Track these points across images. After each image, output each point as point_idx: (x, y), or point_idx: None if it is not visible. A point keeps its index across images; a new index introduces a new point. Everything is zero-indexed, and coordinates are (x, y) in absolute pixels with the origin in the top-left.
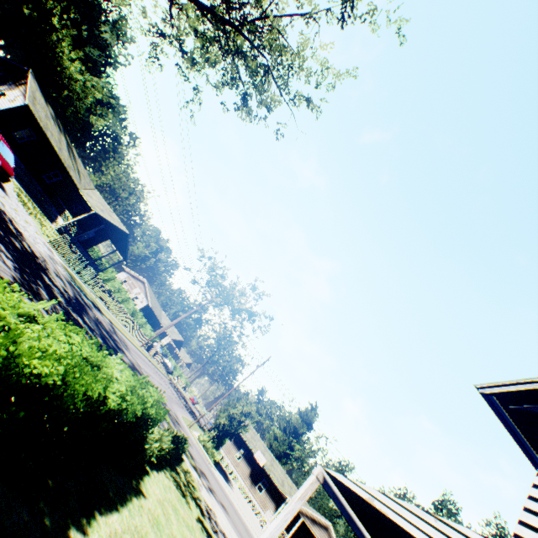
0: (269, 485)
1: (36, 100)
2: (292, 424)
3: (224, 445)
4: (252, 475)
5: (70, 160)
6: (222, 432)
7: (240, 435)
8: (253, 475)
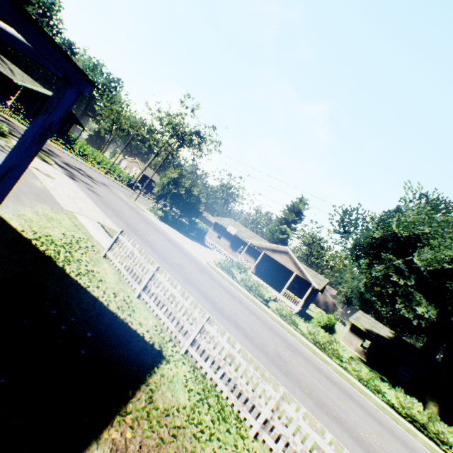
0: (247, 248)
1: None
2: (280, 217)
3: (207, 234)
4: (232, 246)
5: None
6: (158, 197)
7: (217, 223)
8: (233, 245)
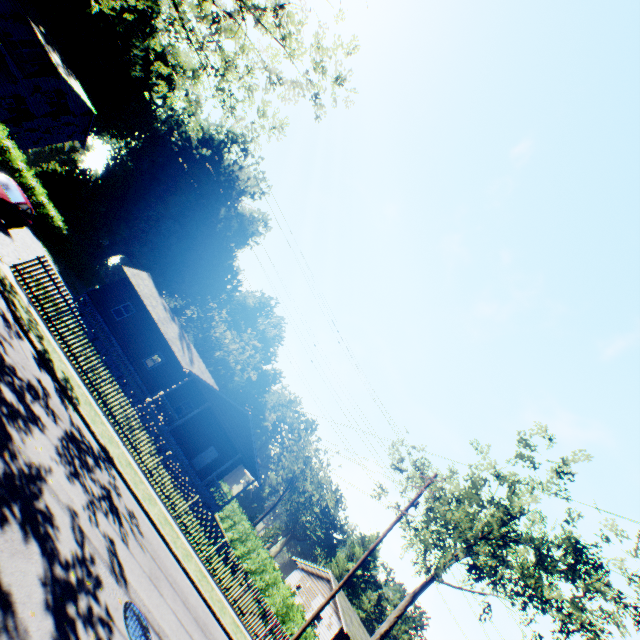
0: None
1: (141, 280)
2: None
3: None
4: None
5: (177, 341)
6: None
7: None
8: None
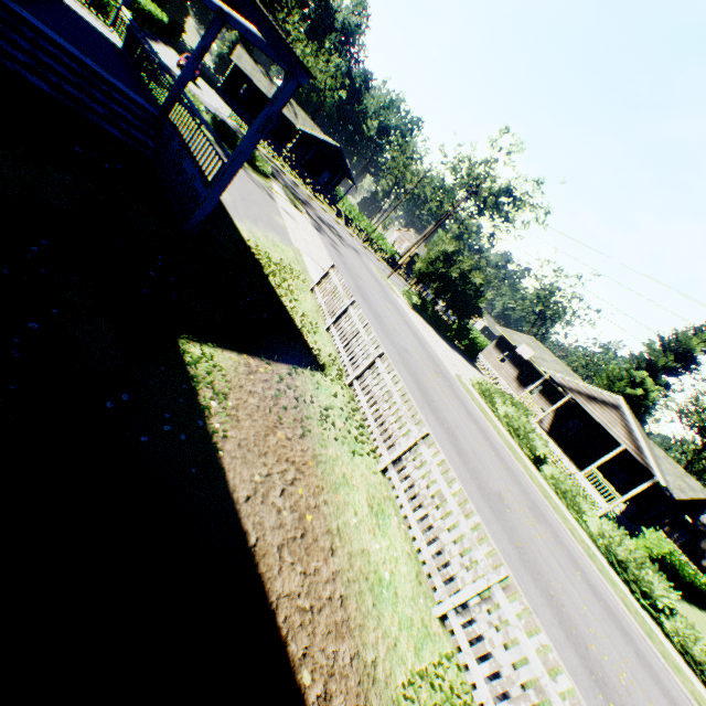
0: (544, 388)
1: (242, 60)
2: (638, 355)
3: (483, 351)
4: (519, 378)
5: None
6: (417, 276)
7: (504, 338)
8: (520, 378)
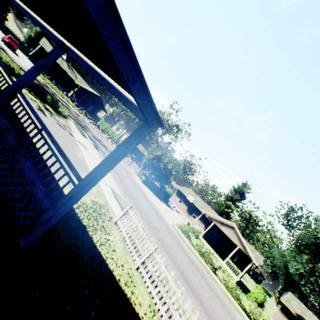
0: (199, 215)
1: (46, 45)
2: (227, 194)
3: (171, 197)
4: (188, 210)
5: (69, 70)
6: (144, 166)
7: (180, 190)
8: (189, 210)
